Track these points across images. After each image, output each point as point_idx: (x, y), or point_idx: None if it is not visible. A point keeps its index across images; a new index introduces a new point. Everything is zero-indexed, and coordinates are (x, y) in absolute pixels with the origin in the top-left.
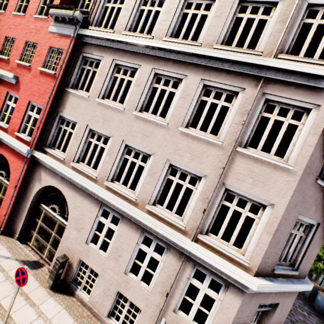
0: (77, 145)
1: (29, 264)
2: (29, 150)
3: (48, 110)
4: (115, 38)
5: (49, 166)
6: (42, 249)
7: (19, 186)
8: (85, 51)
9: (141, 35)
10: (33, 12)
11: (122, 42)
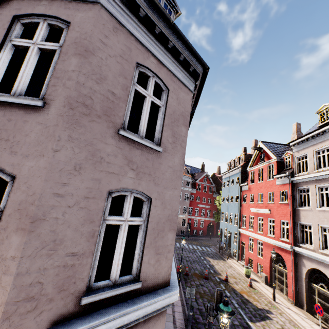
0: (317, 238)
1: (322, 327)
2: (290, 246)
3: (292, 222)
4: (311, 176)
5: (306, 255)
6: (327, 320)
7: (293, 270)
8: (297, 186)
9: (324, 169)
10: (266, 179)
11: (315, 176)
